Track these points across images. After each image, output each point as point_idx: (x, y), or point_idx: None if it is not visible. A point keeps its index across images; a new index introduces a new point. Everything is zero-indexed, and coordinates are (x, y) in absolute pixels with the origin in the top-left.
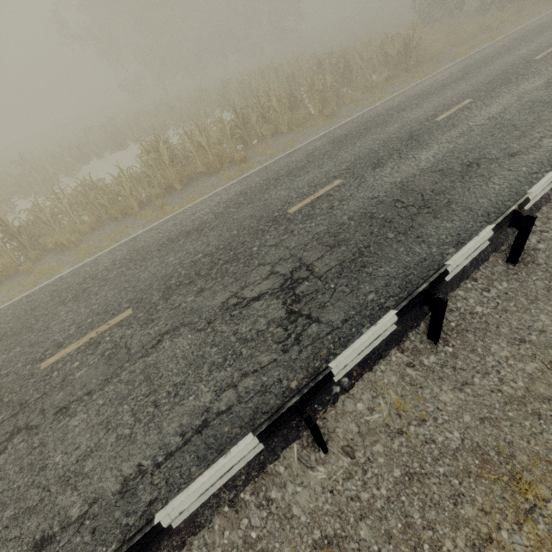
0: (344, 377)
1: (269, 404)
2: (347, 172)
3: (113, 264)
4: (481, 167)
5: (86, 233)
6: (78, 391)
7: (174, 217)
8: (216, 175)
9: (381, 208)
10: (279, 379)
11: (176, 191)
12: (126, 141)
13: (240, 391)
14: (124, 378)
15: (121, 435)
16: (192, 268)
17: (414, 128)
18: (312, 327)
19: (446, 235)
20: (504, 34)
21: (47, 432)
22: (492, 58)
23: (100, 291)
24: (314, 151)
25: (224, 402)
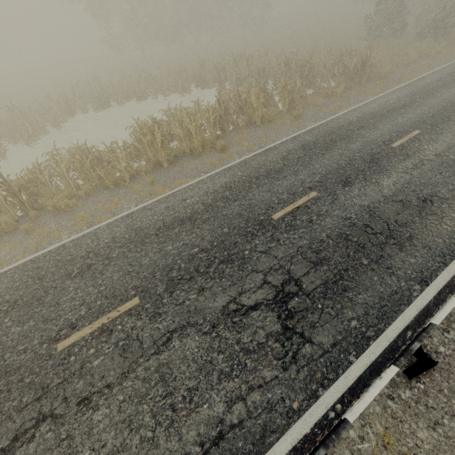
0: (338, 403)
1: (276, 422)
2: (320, 185)
3: (113, 241)
4: (434, 205)
5: (81, 197)
6: (97, 381)
7: (166, 199)
8: (198, 158)
9: (354, 231)
10: (282, 398)
11: (163, 167)
12: (109, 101)
13: (248, 405)
14: (140, 374)
15: (144, 438)
16: (191, 263)
17: (374, 150)
18: (306, 347)
19: (411, 271)
20: (439, 65)
21: (72, 424)
22: (432, 90)
23: (105, 271)
24: (288, 154)
25: (236, 415)
